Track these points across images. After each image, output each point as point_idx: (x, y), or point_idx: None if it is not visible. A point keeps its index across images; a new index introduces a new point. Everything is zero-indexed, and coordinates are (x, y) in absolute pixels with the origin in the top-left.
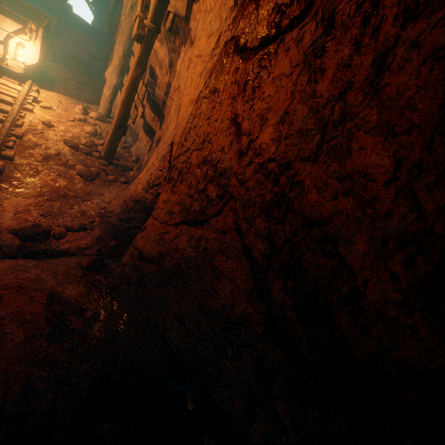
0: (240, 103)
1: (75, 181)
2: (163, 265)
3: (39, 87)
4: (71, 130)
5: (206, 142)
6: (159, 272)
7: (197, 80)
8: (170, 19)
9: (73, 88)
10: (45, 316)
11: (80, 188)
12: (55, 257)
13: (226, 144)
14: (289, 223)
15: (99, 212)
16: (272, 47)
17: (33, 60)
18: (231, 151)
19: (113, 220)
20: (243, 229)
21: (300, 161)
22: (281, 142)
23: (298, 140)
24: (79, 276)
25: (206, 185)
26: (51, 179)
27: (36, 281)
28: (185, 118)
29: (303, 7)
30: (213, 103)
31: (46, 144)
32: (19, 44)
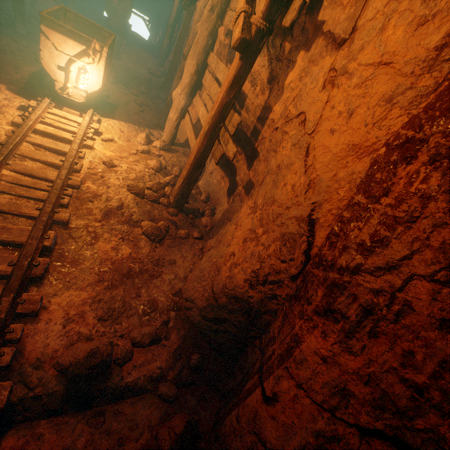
0: None
1: (140, 244)
2: None
3: (100, 115)
4: (134, 168)
5: None
6: None
7: (374, 109)
8: (296, 9)
9: (134, 112)
10: None
11: (146, 254)
12: (117, 398)
13: None
14: None
15: (174, 299)
16: None
17: (96, 86)
18: None
19: (194, 315)
20: None
21: None
22: None
23: None
24: None
25: None
26: (111, 247)
27: None
28: (347, 181)
29: None
30: None
31: (107, 193)
32: (81, 69)
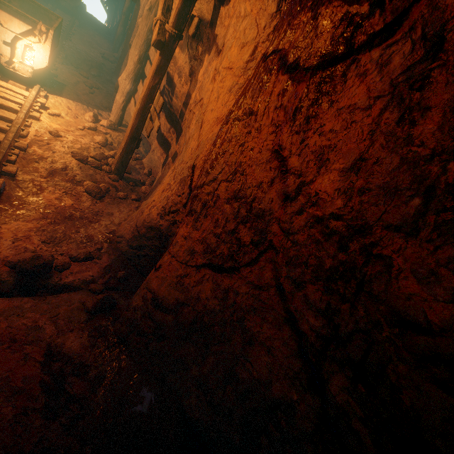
0: (286, 133)
1: (82, 199)
2: (181, 316)
3: (47, 92)
4: (80, 140)
5: (237, 174)
6: (177, 325)
7: (225, 95)
8: (195, 24)
9: (84, 93)
10: (41, 379)
11: (87, 206)
12: (57, 292)
13: (265, 180)
14: (364, 308)
15: (108, 236)
16: (338, 69)
17: (42, 64)
18: (272, 191)
19: (123, 246)
20: (286, 290)
21: (382, 228)
22: (352, 197)
23: (382, 199)
24: (83, 321)
25: (237, 226)
26: (56, 198)
27: (33, 330)
28: (211, 139)
29: (389, 20)
30: (248, 128)
31: (53, 157)
32: (27, 47)
